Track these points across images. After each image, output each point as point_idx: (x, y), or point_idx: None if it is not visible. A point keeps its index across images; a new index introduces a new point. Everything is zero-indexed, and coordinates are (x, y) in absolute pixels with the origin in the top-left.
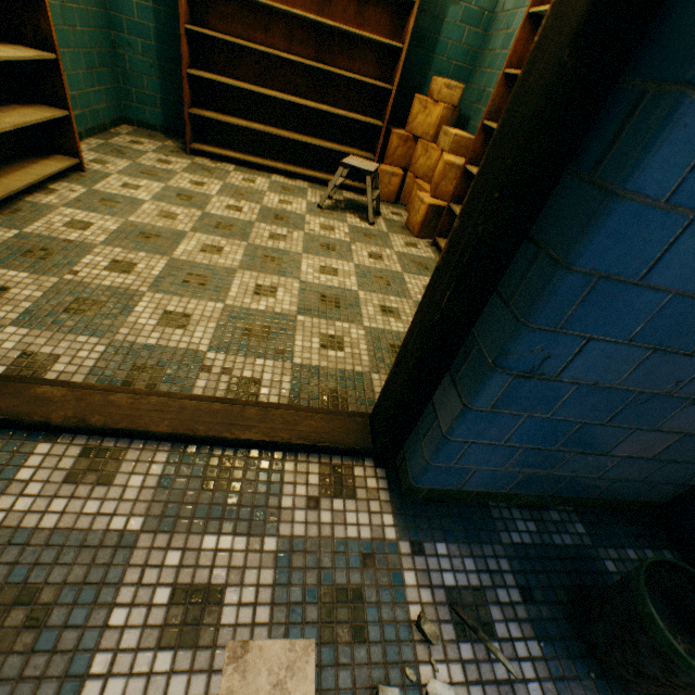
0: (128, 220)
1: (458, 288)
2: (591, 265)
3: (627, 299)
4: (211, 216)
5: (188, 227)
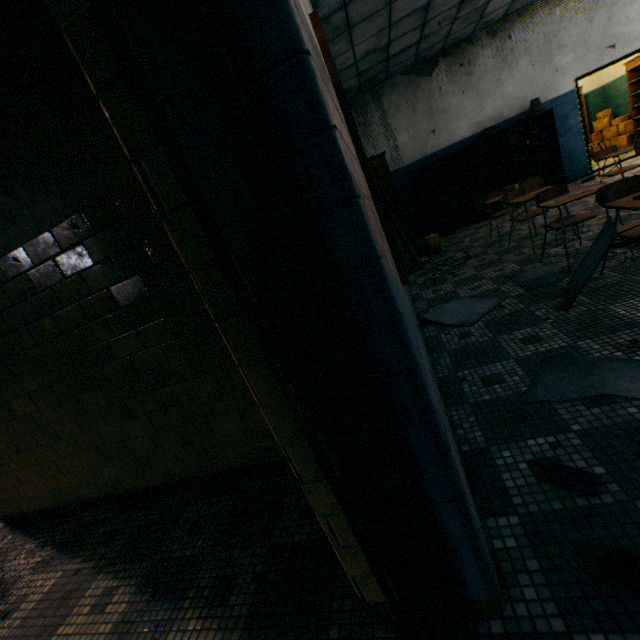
0: None
1: None
2: None
3: None
4: None
5: None
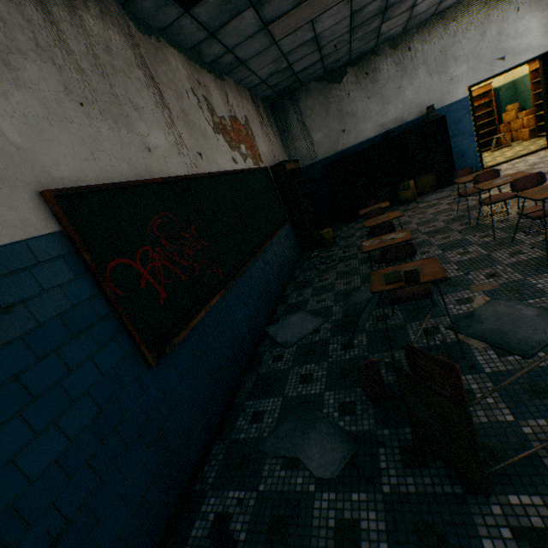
0: None
1: (547, 116)
2: None
3: None
4: None
5: None
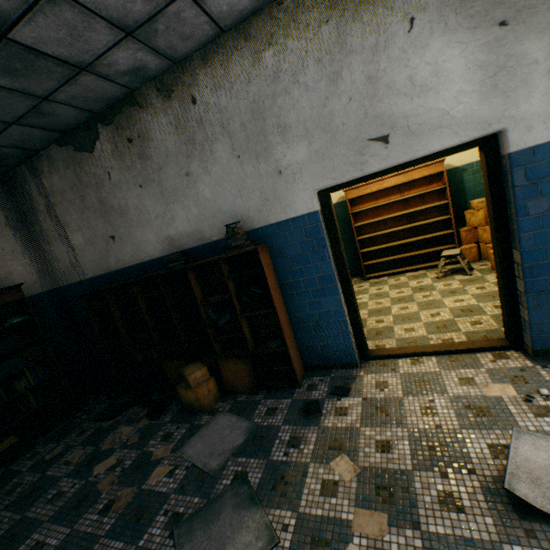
0: (368, 309)
1: (503, 279)
2: (528, 263)
3: (547, 265)
4: (393, 298)
5: (389, 304)
